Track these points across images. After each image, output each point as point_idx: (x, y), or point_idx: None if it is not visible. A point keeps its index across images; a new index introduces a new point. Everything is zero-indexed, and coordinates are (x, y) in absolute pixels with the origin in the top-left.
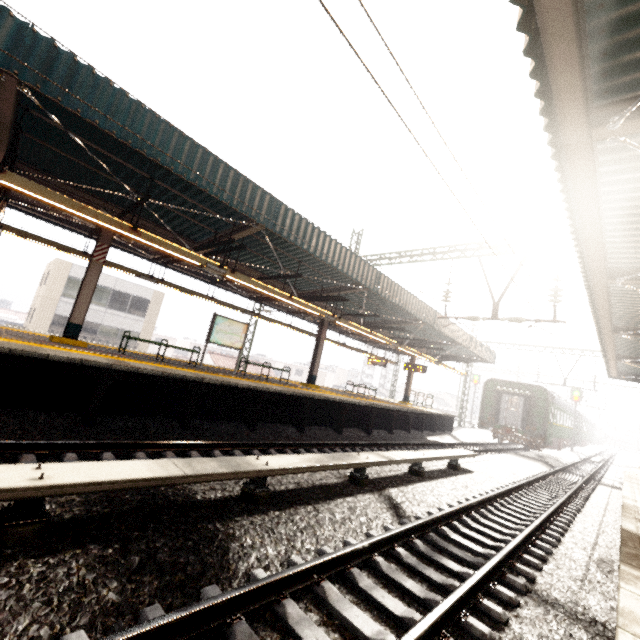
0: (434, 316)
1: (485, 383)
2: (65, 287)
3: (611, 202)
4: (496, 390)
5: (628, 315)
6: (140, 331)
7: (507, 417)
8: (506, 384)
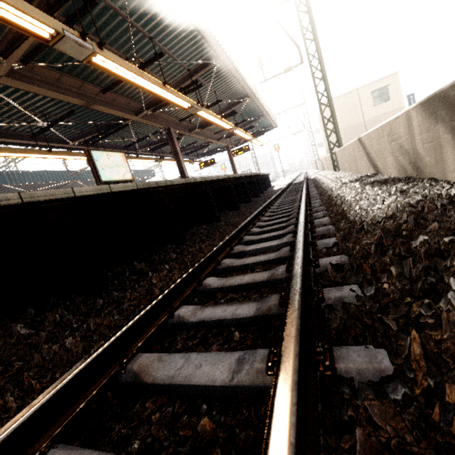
0: (76, 174)
1: None
2: None
3: (1, 127)
4: None
5: (128, 143)
6: None
7: None
8: None
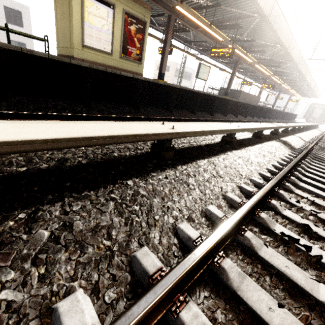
0: (316, 89)
1: (310, 104)
2: (174, 72)
3: None
4: (314, 107)
5: None
6: (189, 86)
7: (314, 115)
8: (318, 105)
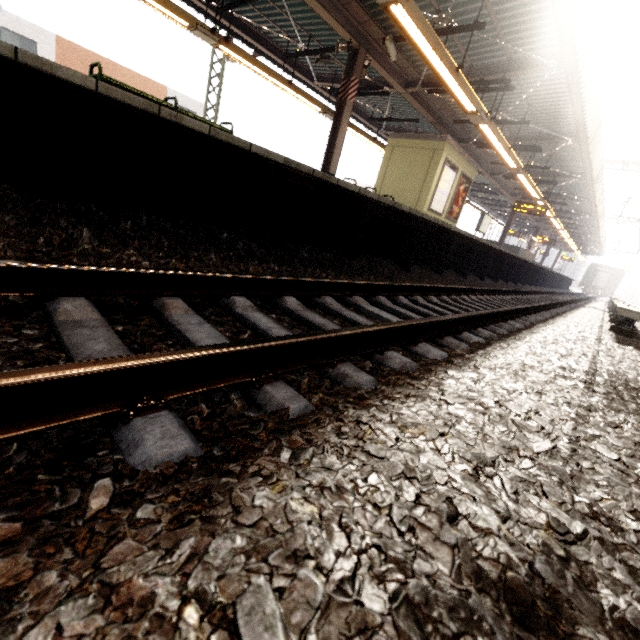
0: (604, 245)
1: (590, 265)
2: None
3: None
4: (596, 269)
5: None
6: None
7: (596, 282)
8: (602, 267)
